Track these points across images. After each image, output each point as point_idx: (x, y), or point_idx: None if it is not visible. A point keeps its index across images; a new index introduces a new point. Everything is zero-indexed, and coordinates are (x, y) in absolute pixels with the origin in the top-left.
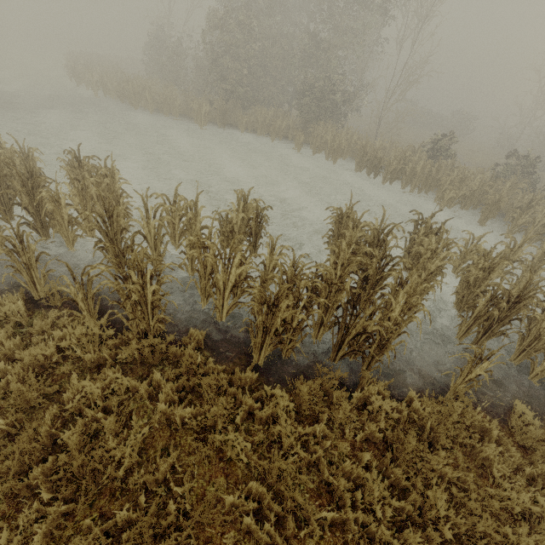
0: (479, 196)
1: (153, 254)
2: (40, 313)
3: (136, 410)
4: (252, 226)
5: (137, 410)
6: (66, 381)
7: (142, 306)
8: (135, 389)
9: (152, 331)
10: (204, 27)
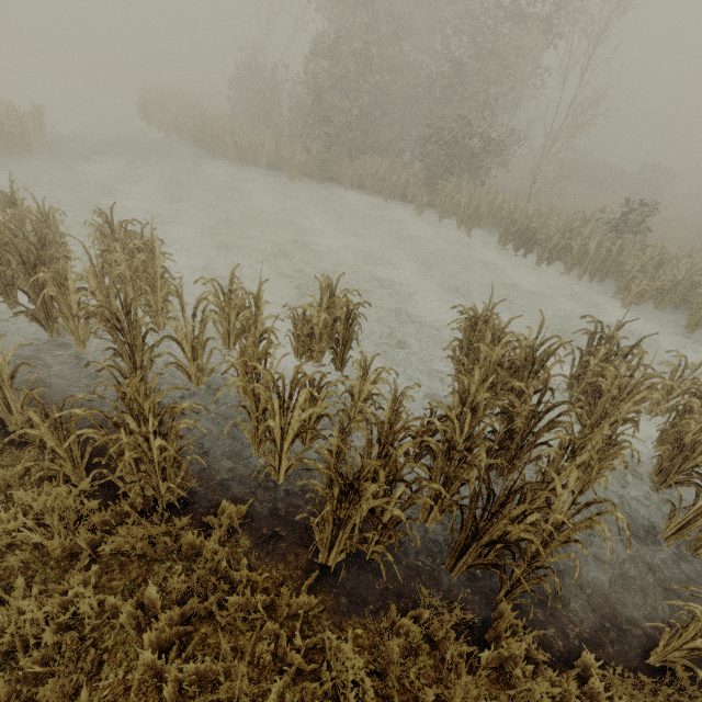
0: (685, 289)
1: (191, 366)
2: (11, 454)
3: (112, 650)
4: (339, 330)
5: (113, 648)
6: (15, 582)
7: (147, 465)
8: (118, 607)
9: (160, 505)
10: (306, 54)
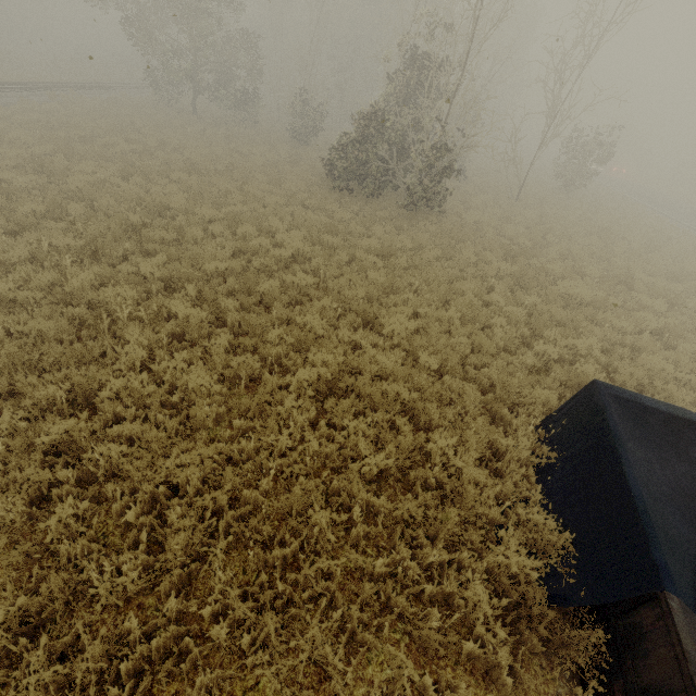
0: None
1: None
2: None
3: None
4: None
5: None
6: None
7: None
8: None
9: None
10: None
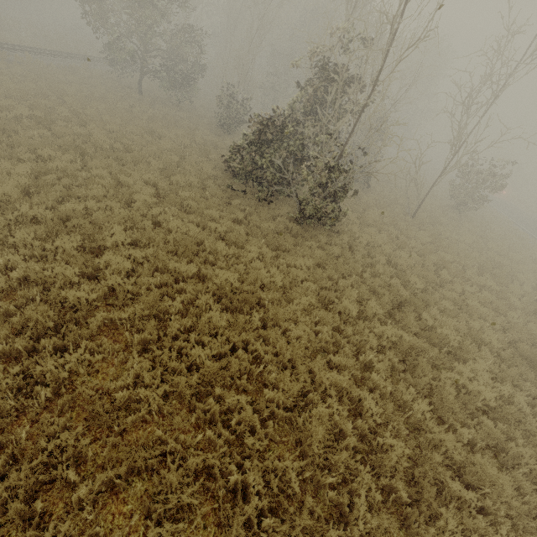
0: None
1: None
2: None
3: None
4: None
5: None
6: None
7: None
8: None
9: None
10: None
